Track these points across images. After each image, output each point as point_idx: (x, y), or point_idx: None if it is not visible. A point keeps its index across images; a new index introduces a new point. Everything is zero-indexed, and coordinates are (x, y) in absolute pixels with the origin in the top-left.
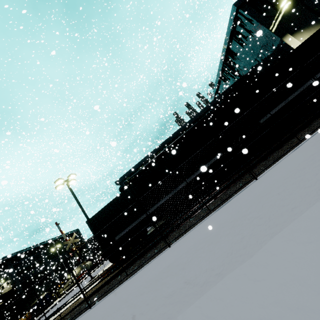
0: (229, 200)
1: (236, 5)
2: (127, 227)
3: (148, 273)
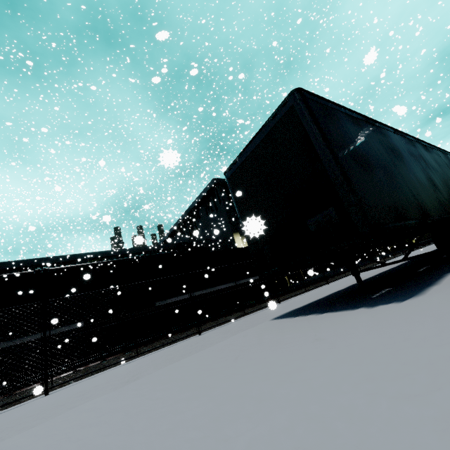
0: None
1: (216, 180)
2: None
3: None
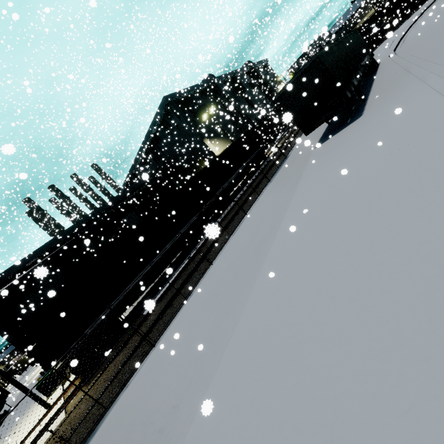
0: (236, 228)
1: (167, 98)
2: (103, 311)
3: (217, 271)
